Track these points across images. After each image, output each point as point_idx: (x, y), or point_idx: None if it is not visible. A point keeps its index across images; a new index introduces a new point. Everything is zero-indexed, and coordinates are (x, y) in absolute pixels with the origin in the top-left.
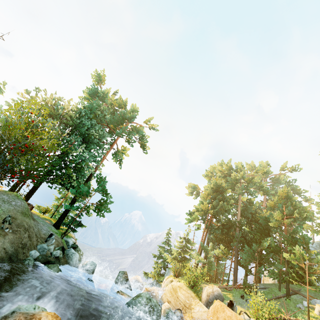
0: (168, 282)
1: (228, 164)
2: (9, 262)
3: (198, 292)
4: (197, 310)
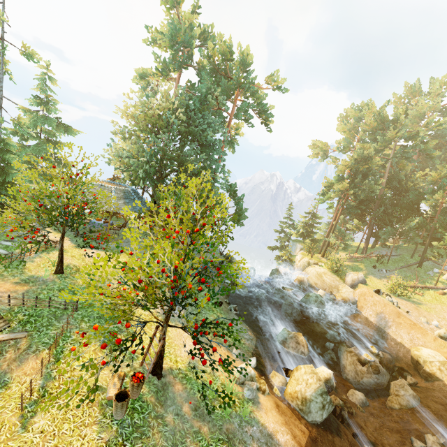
0: (304, 263)
1: (382, 114)
2: (228, 297)
3: (341, 275)
4: (344, 291)
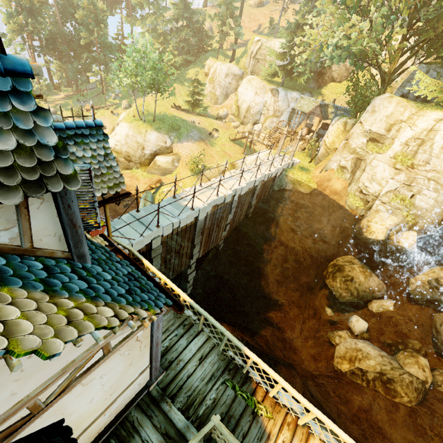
0: None
1: None
2: None
3: None
4: None
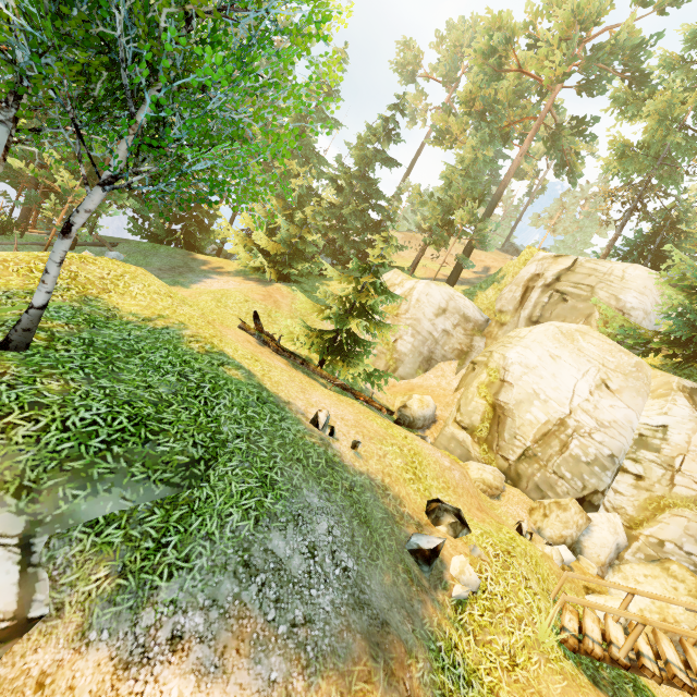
0: None
1: None
2: None
3: None
4: None
